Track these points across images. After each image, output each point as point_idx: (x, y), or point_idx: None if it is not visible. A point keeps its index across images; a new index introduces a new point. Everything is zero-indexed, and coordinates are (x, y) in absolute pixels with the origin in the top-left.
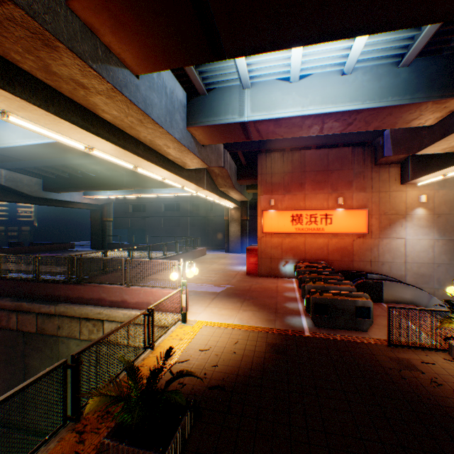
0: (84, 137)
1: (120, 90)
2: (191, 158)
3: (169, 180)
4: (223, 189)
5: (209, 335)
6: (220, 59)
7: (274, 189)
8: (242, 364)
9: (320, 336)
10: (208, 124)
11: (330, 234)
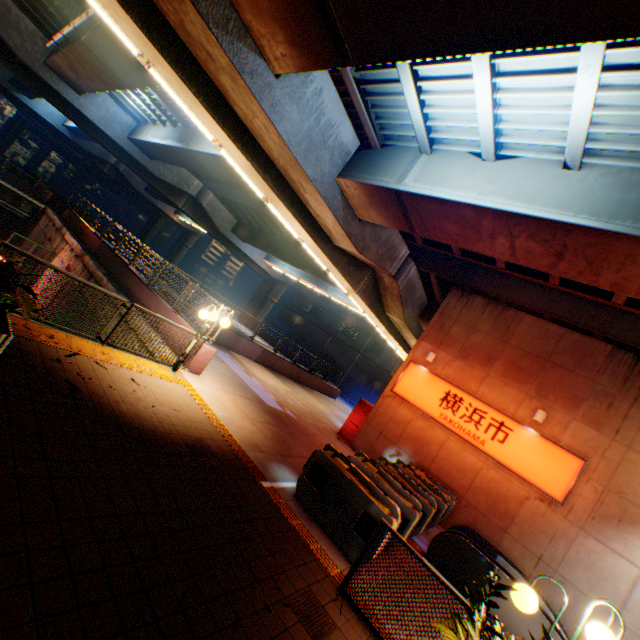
0: (209, 123)
1: (239, 71)
2: (333, 223)
3: (309, 247)
4: (390, 315)
5: (167, 388)
6: (347, 64)
7: (445, 342)
8: (134, 410)
9: (274, 498)
10: (359, 180)
11: (492, 459)
